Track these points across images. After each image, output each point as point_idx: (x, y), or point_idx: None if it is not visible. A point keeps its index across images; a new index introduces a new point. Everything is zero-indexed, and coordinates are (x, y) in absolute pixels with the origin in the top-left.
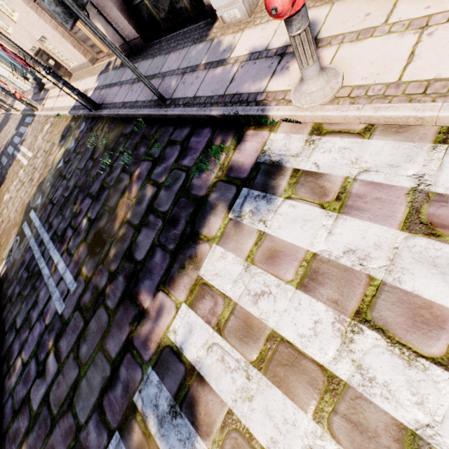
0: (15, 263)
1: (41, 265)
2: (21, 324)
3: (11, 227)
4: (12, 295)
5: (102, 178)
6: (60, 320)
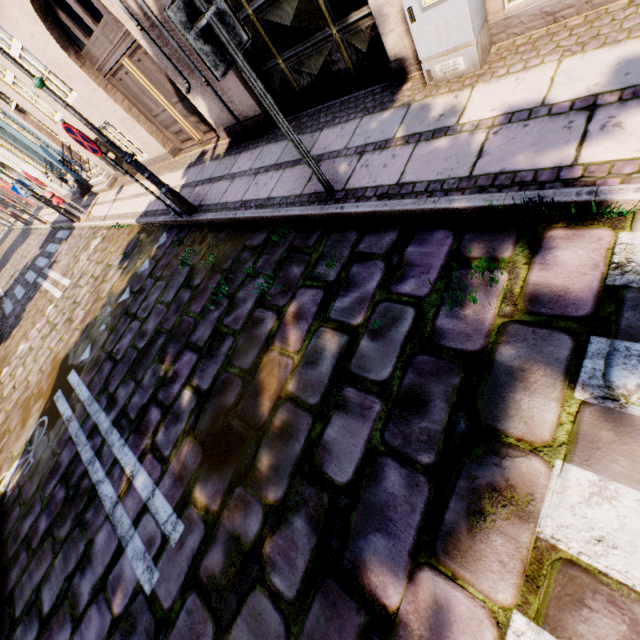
0: (39, 467)
1: (96, 476)
2: (52, 606)
3: (31, 399)
4: (31, 535)
5: (214, 318)
6: (150, 609)
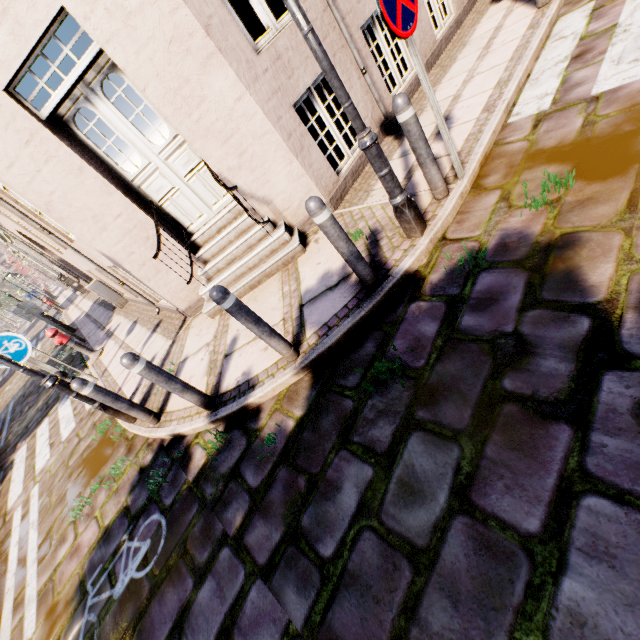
0: None
1: None
2: None
3: None
4: None
5: None
6: None
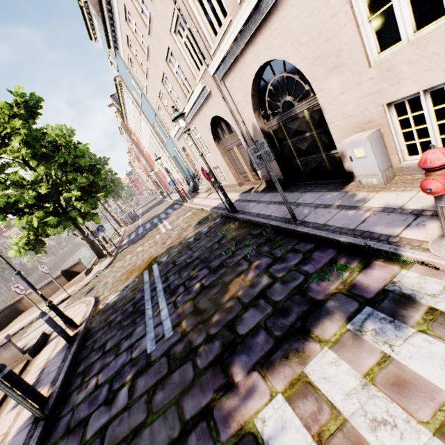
0: (126, 297)
1: (147, 306)
2: (110, 347)
3: (134, 270)
4: (113, 321)
5: (223, 258)
6: (146, 358)
